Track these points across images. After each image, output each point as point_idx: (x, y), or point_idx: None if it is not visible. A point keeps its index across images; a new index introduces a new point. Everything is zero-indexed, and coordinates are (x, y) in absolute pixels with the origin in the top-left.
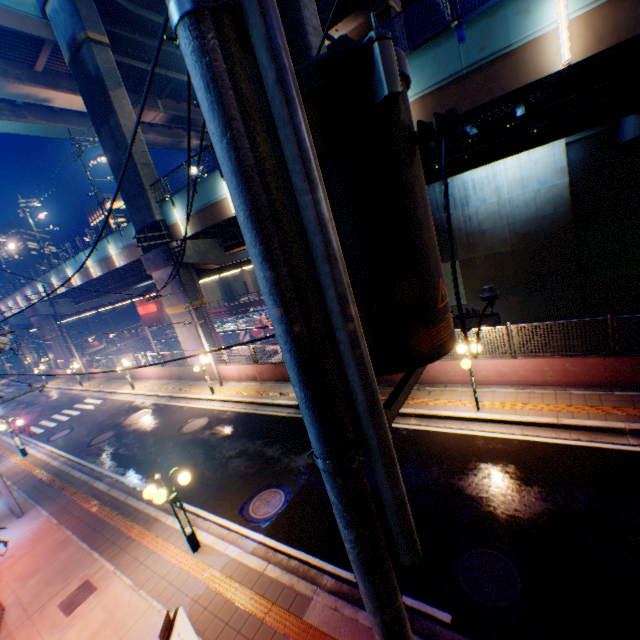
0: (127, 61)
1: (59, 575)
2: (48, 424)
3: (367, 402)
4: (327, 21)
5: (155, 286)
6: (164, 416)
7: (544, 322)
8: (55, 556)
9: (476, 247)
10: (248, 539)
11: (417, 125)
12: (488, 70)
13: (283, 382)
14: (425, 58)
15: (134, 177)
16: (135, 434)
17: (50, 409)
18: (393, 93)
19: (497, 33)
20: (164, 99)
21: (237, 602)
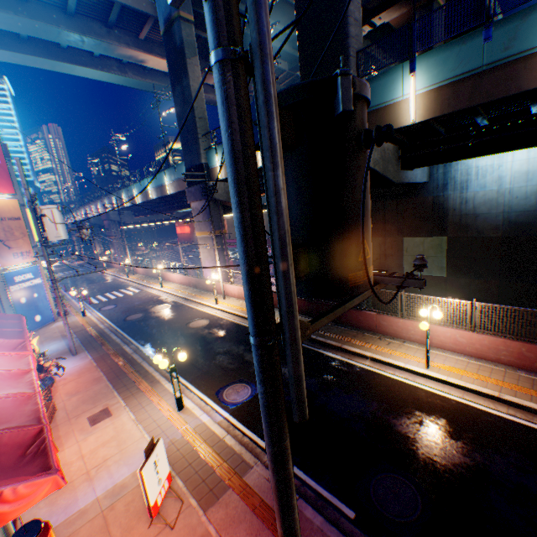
0: (204, 35)
1: (91, 399)
2: (102, 298)
3: (287, 308)
4: (372, 10)
5: (192, 213)
6: (178, 312)
7: (509, 306)
8: (91, 386)
9: (466, 228)
10: (217, 413)
11: (363, 132)
12: (508, 68)
13: None
14: (449, 53)
15: (192, 127)
16: (156, 319)
17: (105, 288)
18: (345, 111)
19: (525, 35)
20: None
21: (200, 452)
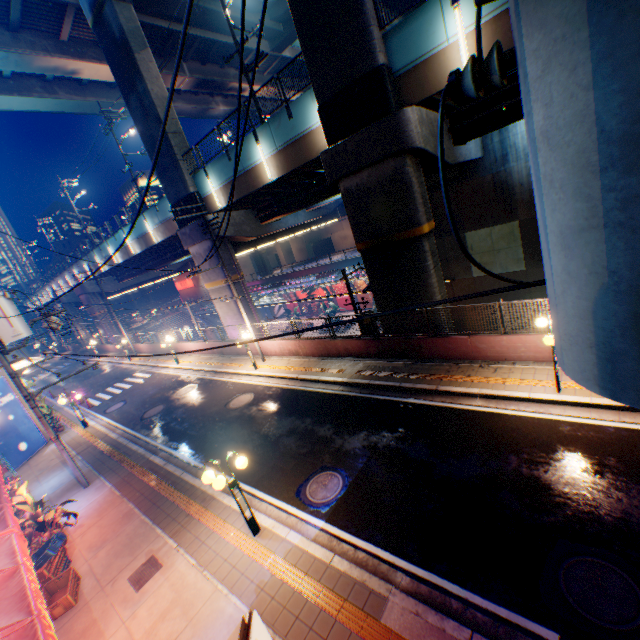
0: (149, 21)
1: (126, 548)
2: (103, 397)
3: None
4: None
5: (190, 262)
6: (210, 391)
7: None
8: (121, 528)
9: None
10: (308, 525)
11: None
12: None
13: (327, 358)
14: None
15: (165, 147)
16: (184, 409)
17: (104, 382)
18: None
19: None
20: (189, 62)
21: (305, 594)
